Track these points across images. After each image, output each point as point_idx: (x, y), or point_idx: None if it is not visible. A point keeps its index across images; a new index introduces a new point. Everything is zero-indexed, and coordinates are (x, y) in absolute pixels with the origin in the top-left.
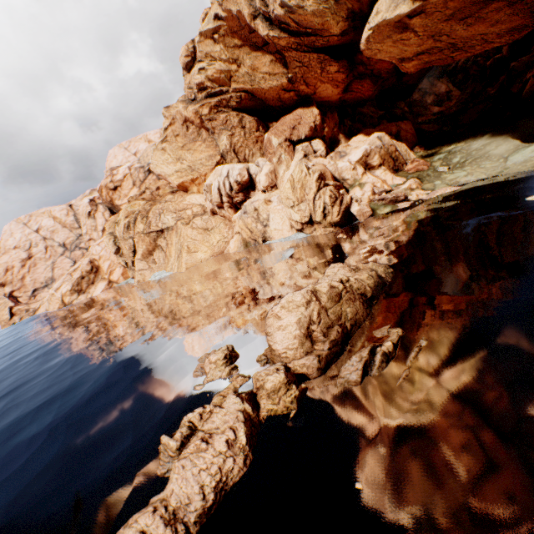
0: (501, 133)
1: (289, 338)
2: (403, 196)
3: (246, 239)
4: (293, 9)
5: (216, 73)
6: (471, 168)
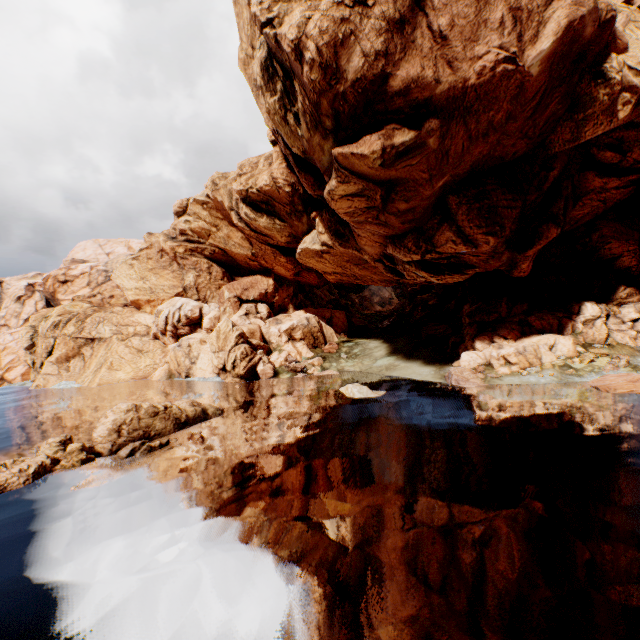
0: (387, 342)
1: (105, 429)
2: (301, 368)
3: (173, 370)
4: (252, 219)
5: (199, 228)
6: (358, 361)
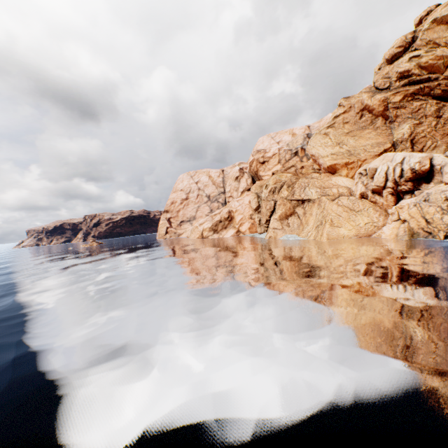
0: None
1: None
2: None
3: (413, 228)
4: None
5: (432, 60)
6: None
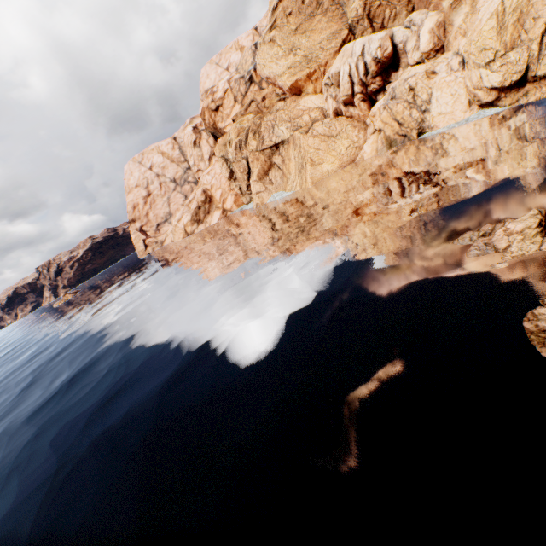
0: None
1: None
2: None
3: (390, 136)
4: None
5: None
6: None
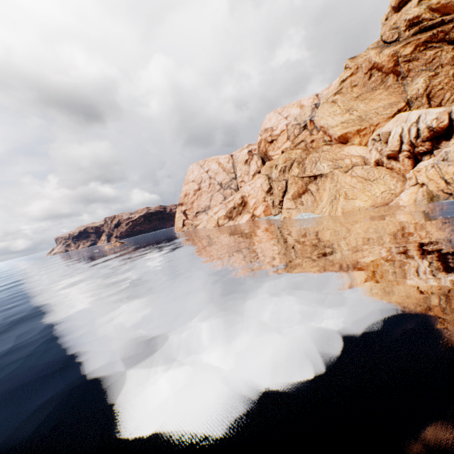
0: None
1: None
2: None
3: (432, 191)
4: None
5: None
6: None
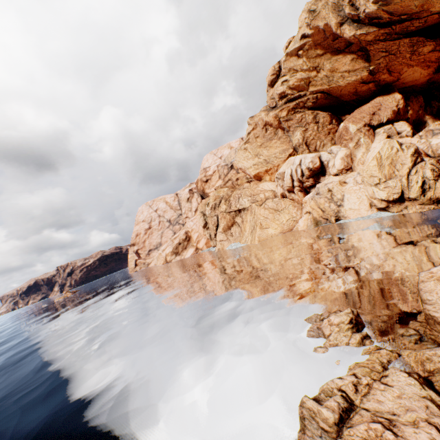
0: None
1: None
2: None
3: (316, 218)
4: (388, 1)
5: (296, 82)
6: None
